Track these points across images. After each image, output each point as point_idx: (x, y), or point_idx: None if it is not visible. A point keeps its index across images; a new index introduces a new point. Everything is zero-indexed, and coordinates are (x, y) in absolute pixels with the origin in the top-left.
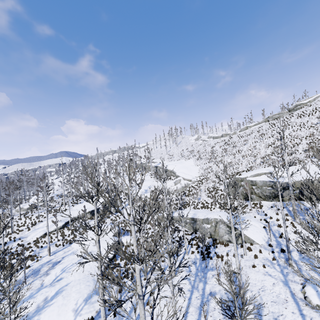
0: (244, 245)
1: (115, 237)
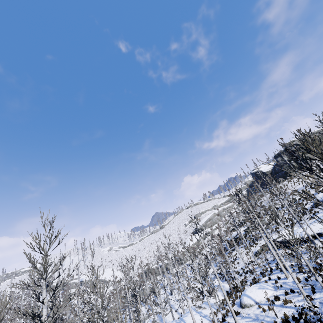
0: None
1: None
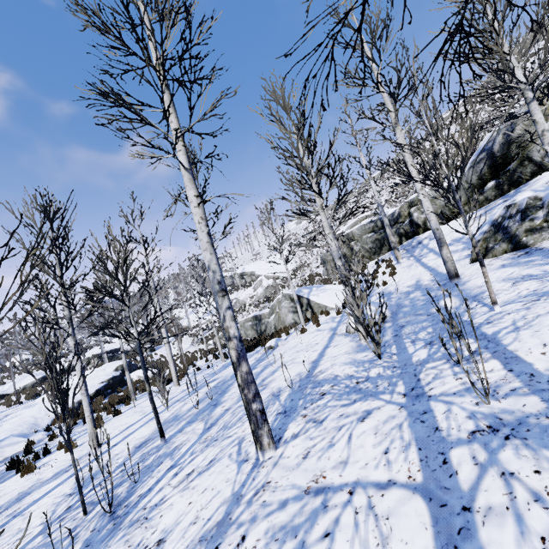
0: (299, 308)
1: (116, 371)
